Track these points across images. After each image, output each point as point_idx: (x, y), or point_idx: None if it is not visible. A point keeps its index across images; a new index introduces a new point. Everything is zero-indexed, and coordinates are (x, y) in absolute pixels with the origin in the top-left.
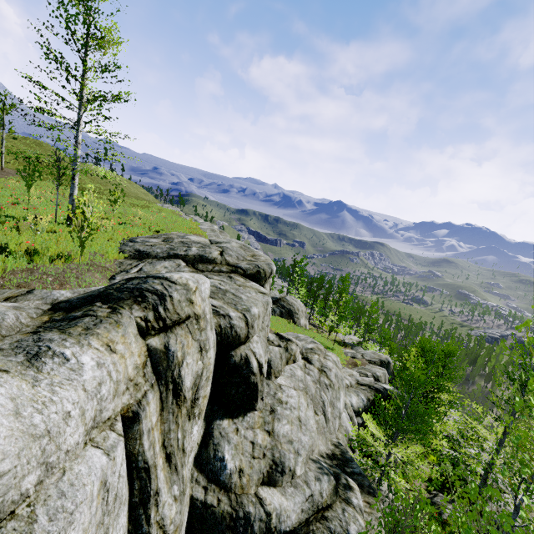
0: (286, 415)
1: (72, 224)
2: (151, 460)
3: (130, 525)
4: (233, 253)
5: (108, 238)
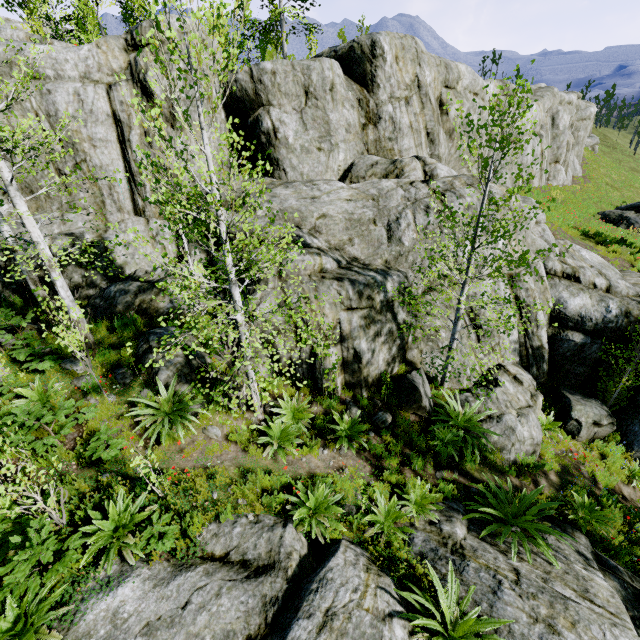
0: (300, 188)
1: None
2: (124, 120)
3: (123, 153)
4: None
5: None
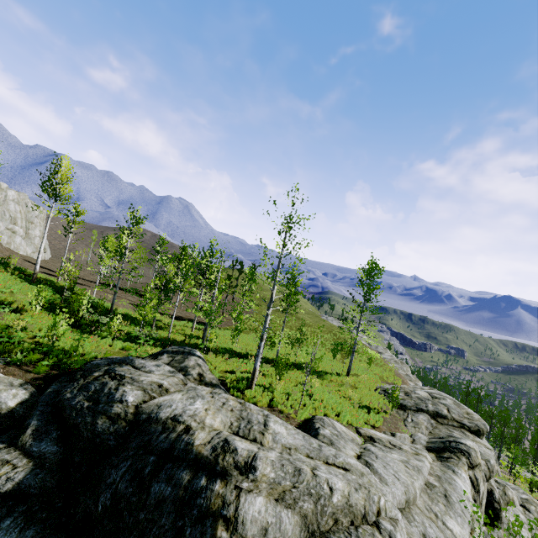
0: None
1: (349, 375)
2: None
3: None
4: (454, 411)
5: (372, 388)
